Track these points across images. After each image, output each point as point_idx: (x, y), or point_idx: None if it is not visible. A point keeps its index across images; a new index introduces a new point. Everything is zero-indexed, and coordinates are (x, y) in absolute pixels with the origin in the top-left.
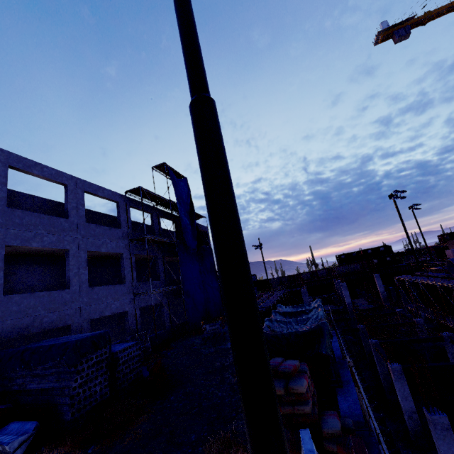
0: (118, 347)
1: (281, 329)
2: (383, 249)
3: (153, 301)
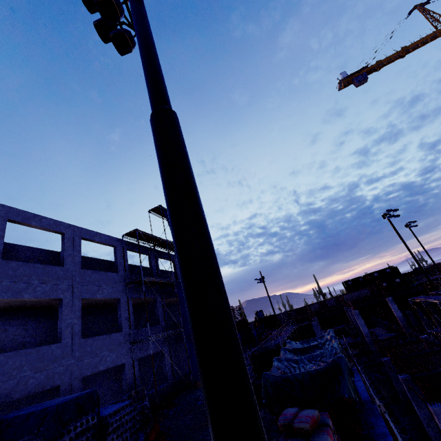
0: (109, 409)
1: (293, 370)
2: (389, 270)
3: (153, 349)
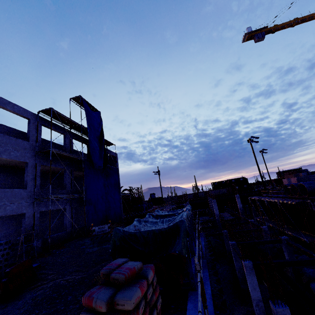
0: None
1: (147, 228)
2: (242, 179)
3: (56, 206)
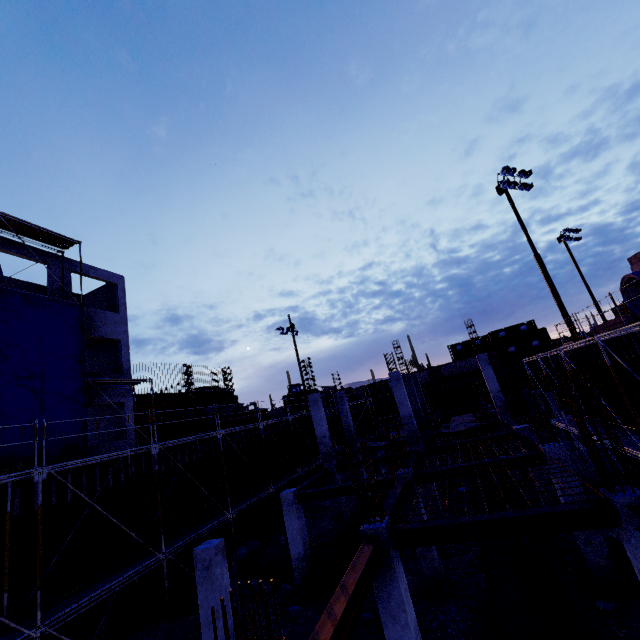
0: None
1: None
2: (526, 328)
3: None
